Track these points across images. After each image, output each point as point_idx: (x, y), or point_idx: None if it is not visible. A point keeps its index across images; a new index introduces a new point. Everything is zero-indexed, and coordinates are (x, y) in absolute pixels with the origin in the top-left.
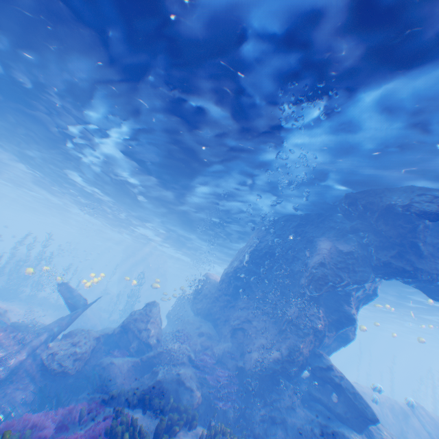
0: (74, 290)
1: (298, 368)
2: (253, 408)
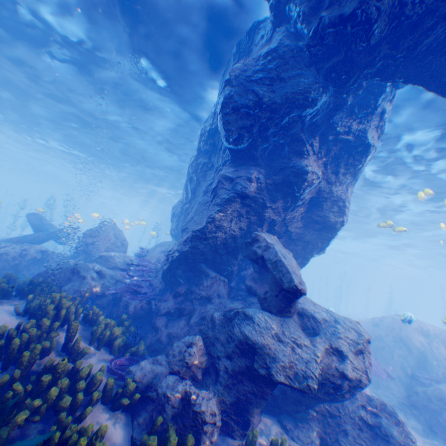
0: (46, 221)
1: (224, 251)
2: (164, 302)
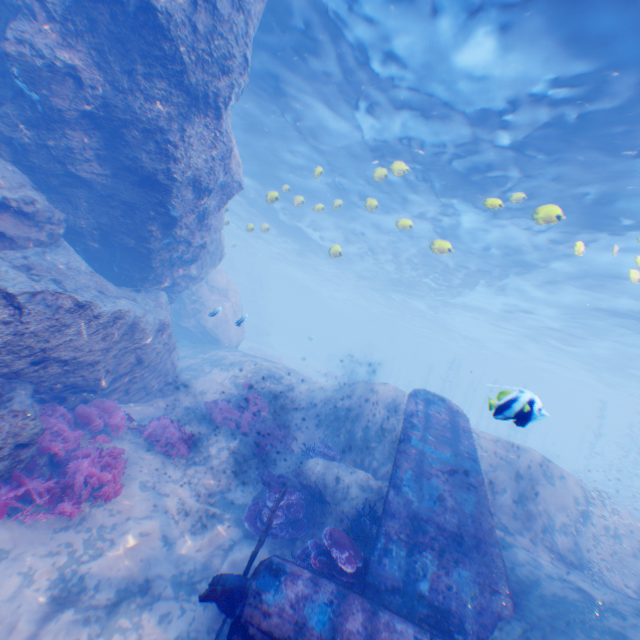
0: None
1: None
2: None
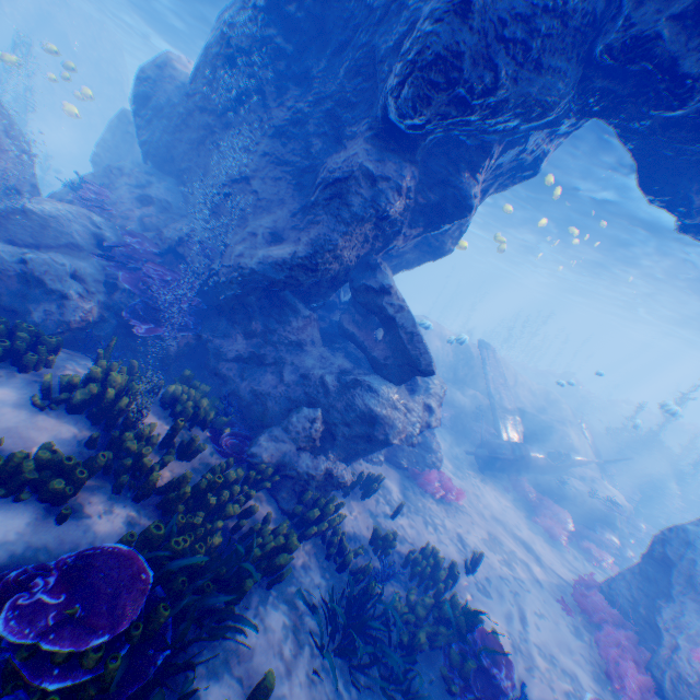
0: None
1: (328, 285)
2: (226, 340)
